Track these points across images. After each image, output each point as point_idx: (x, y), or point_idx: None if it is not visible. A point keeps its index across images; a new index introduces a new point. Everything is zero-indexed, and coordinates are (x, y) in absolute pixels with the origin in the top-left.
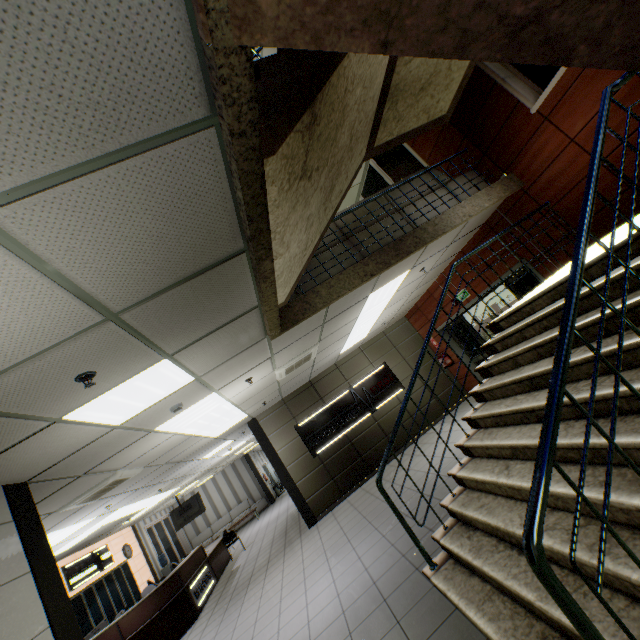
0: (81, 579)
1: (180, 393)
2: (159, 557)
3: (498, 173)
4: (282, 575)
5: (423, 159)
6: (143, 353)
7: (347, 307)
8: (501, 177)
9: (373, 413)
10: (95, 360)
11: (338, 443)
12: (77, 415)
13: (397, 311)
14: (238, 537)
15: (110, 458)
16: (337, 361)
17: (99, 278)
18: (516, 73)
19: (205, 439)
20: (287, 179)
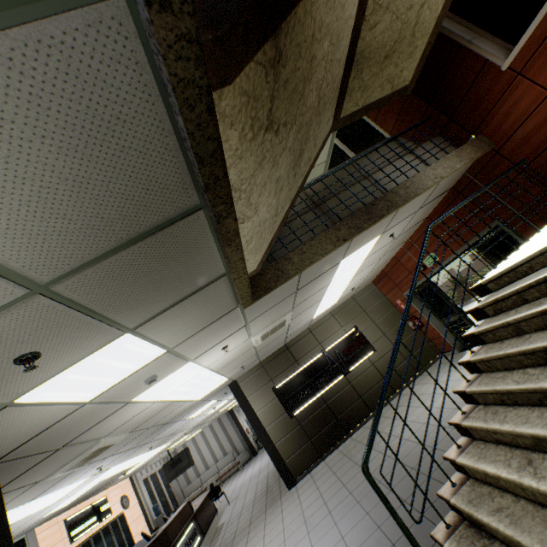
0: (81, 531)
1: (152, 365)
2: (153, 507)
3: (466, 136)
4: (263, 543)
5: (386, 132)
6: (96, 329)
7: (319, 274)
8: (469, 140)
9: (346, 375)
10: (34, 340)
11: (314, 404)
12: (32, 397)
13: (365, 277)
14: (223, 492)
15: (88, 430)
16: (310, 325)
17: (0, 238)
18: (482, 33)
19: (188, 402)
20: (250, 125)
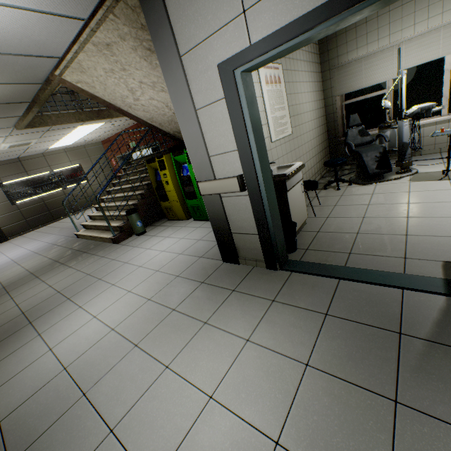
0: None
1: None
2: None
3: None
4: None
5: None
6: None
7: (65, 128)
8: None
9: (65, 190)
10: None
11: (35, 201)
12: None
13: (96, 137)
14: None
15: None
16: (45, 152)
17: None
18: None
19: None
20: None
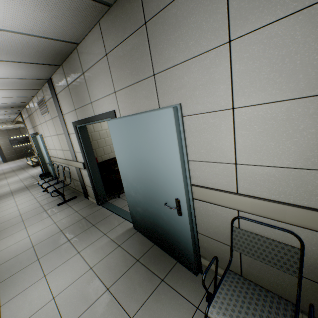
0: None
1: None
2: None
3: None
4: None
5: None
6: None
7: None
8: None
9: None
10: None
11: (22, 146)
12: None
13: None
14: None
15: None
16: None
17: None
18: None
19: None
20: None
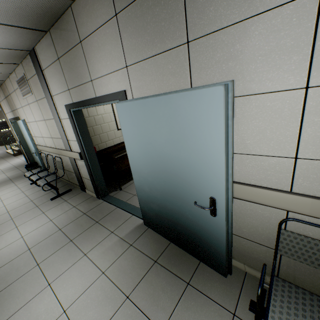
0: None
1: None
2: None
3: None
4: None
5: None
6: None
7: None
8: None
9: None
10: None
11: None
12: None
13: None
14: None
15: None
16: None
17: None
18: None
19: None
20: None
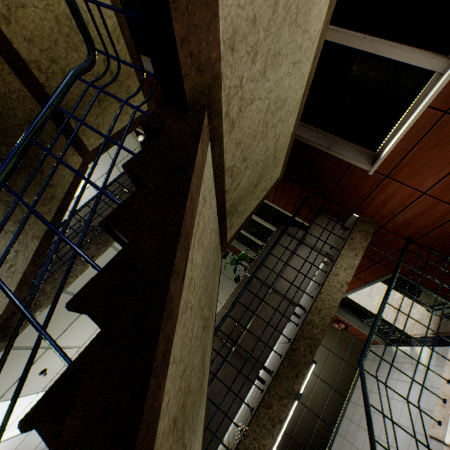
0: None
1: None
2: None
3: (346, 213)
4: None
5: (268, 200)
6: None
7: None
8: (351, 216)
9: (299, 398)
10: None
11: (281, 444)
12: None
13: None
14: None
15: None
16: None
17: None
18: (338, 139)
19: None
20: None
